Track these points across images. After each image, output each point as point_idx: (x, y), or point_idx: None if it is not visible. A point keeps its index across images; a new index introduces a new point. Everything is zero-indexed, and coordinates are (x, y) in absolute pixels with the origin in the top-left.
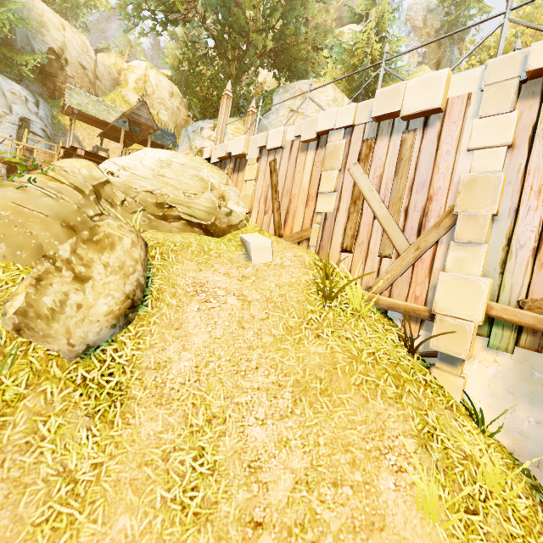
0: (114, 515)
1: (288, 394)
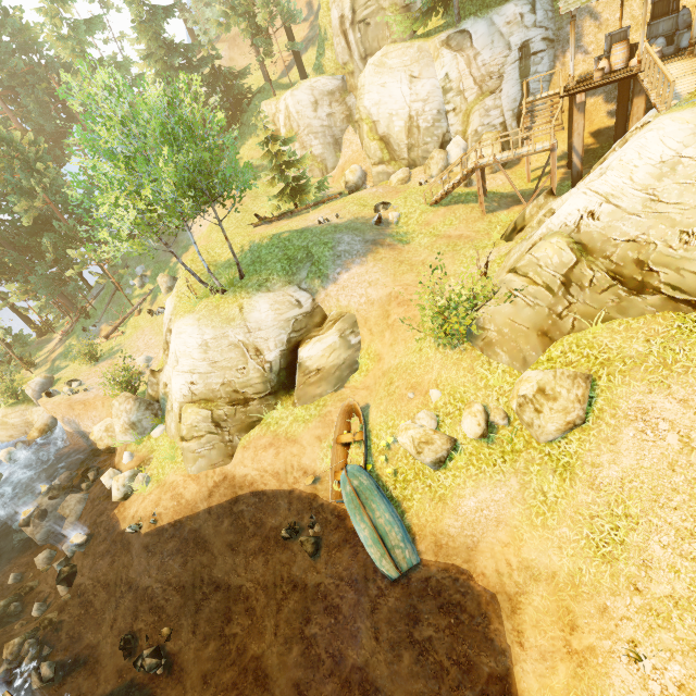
0: (561, 524)
1: (695, 545)
